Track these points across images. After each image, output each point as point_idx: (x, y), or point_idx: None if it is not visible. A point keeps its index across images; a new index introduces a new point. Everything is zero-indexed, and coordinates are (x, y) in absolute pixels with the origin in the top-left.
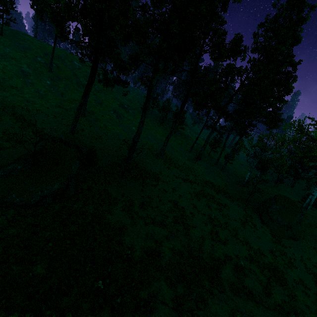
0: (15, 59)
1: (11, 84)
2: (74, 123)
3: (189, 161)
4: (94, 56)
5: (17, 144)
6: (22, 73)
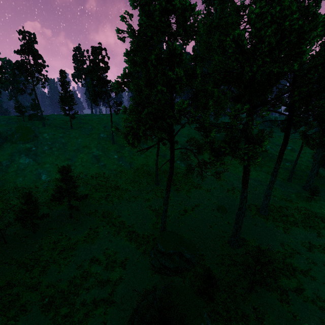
0: (86, 146)
1: (91, 176)
2: (164, 218)
3: (301, 201)
4: (170, 148)
5: (122, 271)
6: (95, 158)
